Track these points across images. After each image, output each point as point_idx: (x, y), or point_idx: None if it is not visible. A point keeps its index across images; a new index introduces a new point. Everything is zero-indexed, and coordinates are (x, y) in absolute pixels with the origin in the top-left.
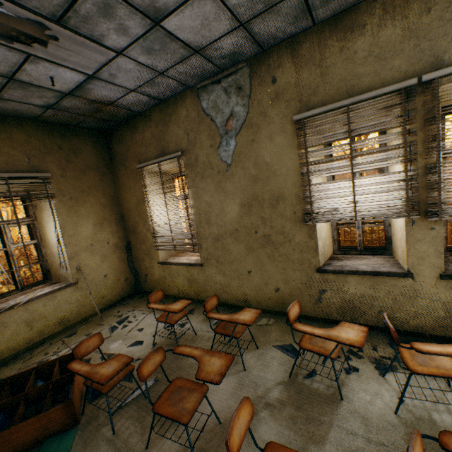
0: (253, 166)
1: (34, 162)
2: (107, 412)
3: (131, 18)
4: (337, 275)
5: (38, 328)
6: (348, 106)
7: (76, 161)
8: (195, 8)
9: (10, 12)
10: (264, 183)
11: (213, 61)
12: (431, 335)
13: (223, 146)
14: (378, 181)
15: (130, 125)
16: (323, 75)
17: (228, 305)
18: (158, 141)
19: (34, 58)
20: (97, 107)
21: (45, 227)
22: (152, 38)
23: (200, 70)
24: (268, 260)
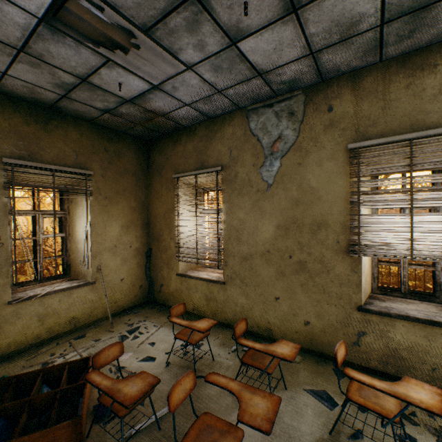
0: (297, 189)
1: (81, 159)
2: (118, 440)
3: (213, 35)
4: (382, 317)
5: (49, 324)
6: (412, 140)
7: (117, 164)
8: (274, 33)
9: (107, 18)
10: (306, 208)
11: (271, 86)
12: None
13: (266, 166)
14: (441, 219)
15: (173, 137)
16: (385, 108)
17: (247, 331)
18: (199, 155)
19: (112, 63)
20: (149, 117)
21: (76, 222)
22: (224, 57)
23: (256, 93)
24: (300, 289)
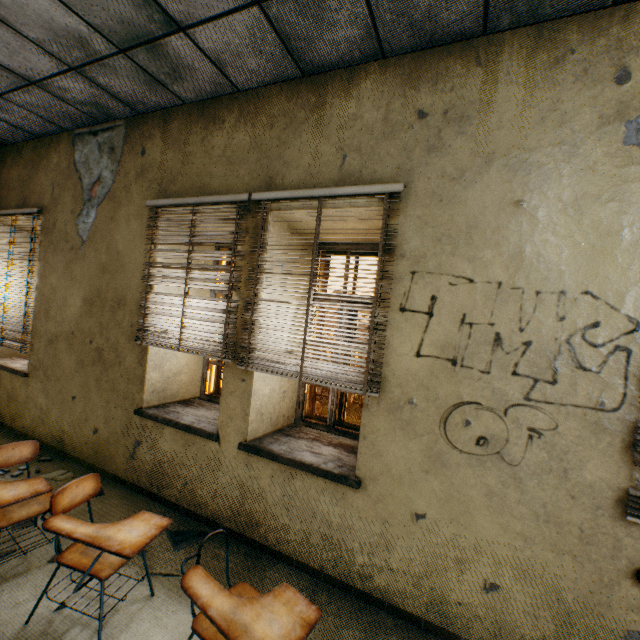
0: (106, 251)
1: None
2: None
3: None
4: (156, 422)
5: None
6: (195, 206)
7: None
8: None
9: None
10: (112, 278)
11: (73, 105)
12: (225, 528)
13: (83, 216)
14: (206, 305)
15: None
16: (185, 162)
17: (42, 443)
18: (23, 187)
19: None
20: None
21: None
22: None
23: (63, 110)
24: (95, 385)
